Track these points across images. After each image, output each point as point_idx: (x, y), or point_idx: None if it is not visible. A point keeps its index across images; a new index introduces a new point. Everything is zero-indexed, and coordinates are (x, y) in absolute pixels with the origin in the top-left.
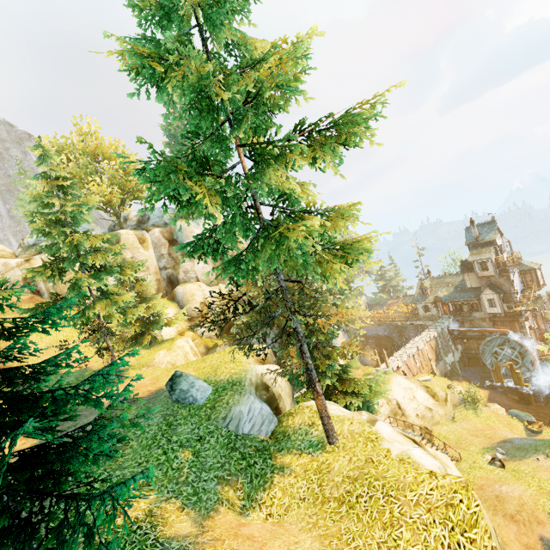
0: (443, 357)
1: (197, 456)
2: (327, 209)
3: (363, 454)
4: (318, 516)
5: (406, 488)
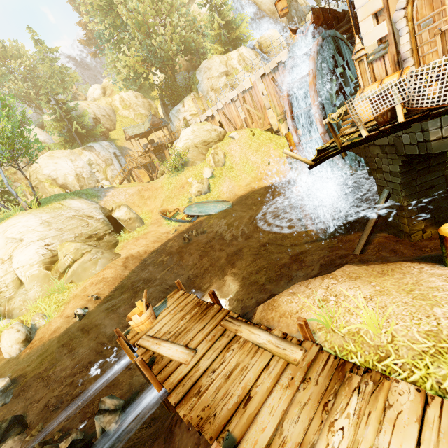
0: None
1: None
2: None
3: None
4: None
5: None
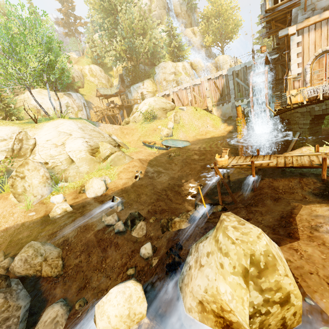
0: (232, 99)
1: None
2: None
3: None
4: None
5: None
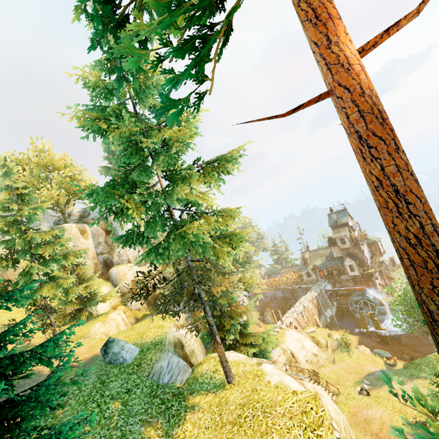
0: (324, 311)
1: (125, 405)
2: (220, 210)
3: (251, 386)
4: (217, 437)
5: (276, 405)
